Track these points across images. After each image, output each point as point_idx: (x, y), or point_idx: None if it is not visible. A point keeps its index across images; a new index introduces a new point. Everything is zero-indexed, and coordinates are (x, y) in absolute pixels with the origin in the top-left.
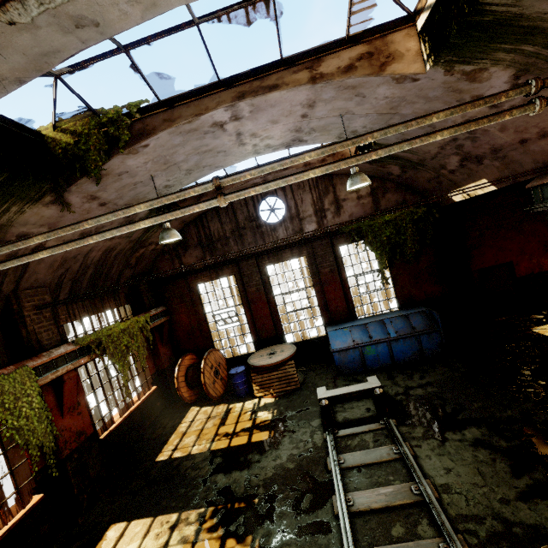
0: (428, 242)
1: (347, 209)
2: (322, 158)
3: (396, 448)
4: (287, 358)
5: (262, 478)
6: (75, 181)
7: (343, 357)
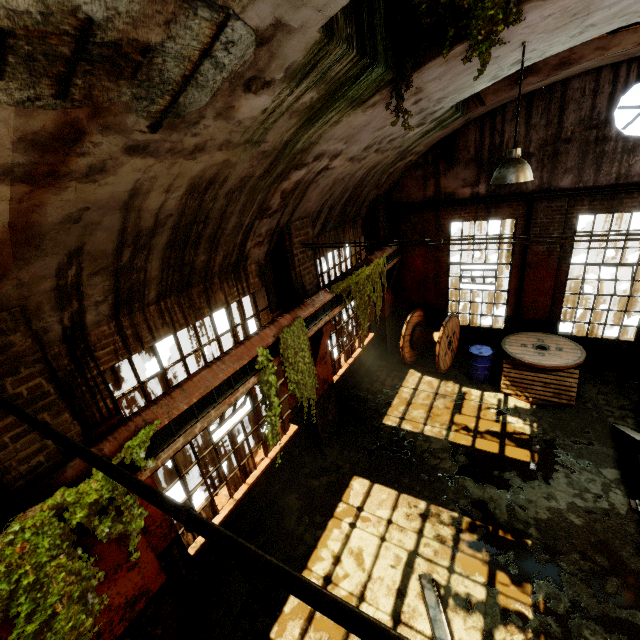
0: None
1: None
2: None
3: None
4: (572, 365)
5: (532, 515)
6: (422, 63)
7: None
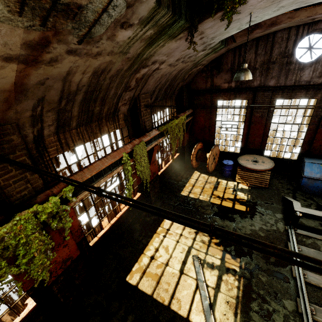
0: None
1: None
2: None
3: None
4: (267, 169)
5: (243, 232)
6: (203, 19)
7: (310, 182)
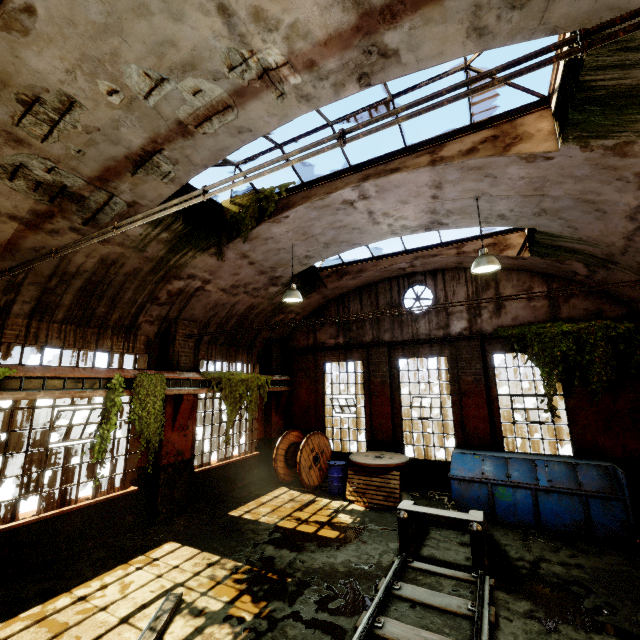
0: (632, 372)
1: (510, 310)
2: (479, 248)
3: (473, 604)
4: (391, 465)
5: (306, 565)
6: (233, 240)
7: (464, 490)
